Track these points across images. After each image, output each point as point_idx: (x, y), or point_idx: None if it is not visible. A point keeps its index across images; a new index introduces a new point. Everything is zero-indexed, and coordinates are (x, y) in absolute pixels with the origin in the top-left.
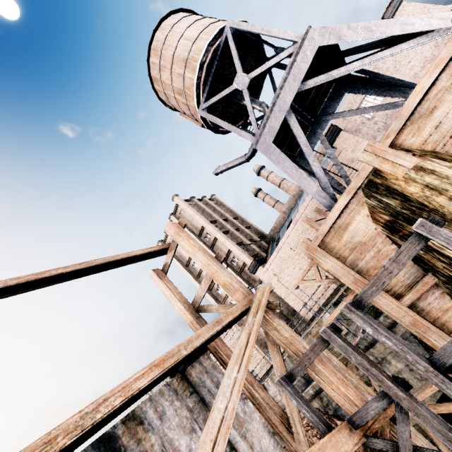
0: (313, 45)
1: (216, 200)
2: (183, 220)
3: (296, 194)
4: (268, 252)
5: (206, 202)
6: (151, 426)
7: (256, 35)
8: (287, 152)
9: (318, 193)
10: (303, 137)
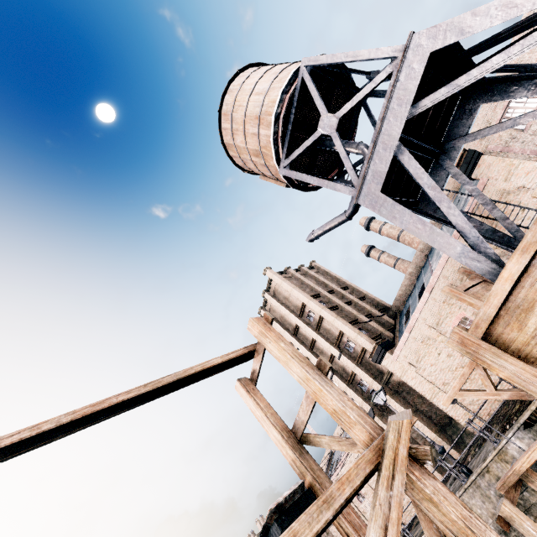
0: (422, 53)
1: (317, 268)
2: (269, 313)
3: (424, 248)
4: (395, 331)
5: (305, 272)
6: None
7: (339, 66)
8: (404, 199)
9: (466, 254)
10: (426, 177)
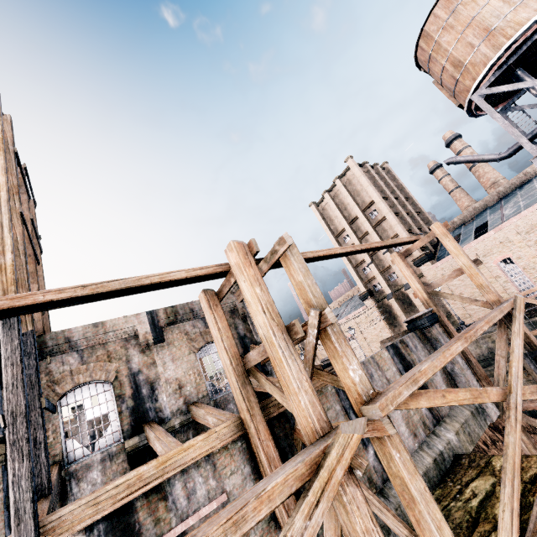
0: None
1: (387, 171)
2: (448, 223)
3: (502, 191)
4: (437, 248)
5: (378, 171)
6: (412, 350)
7: None
8: None
9: None
10: None
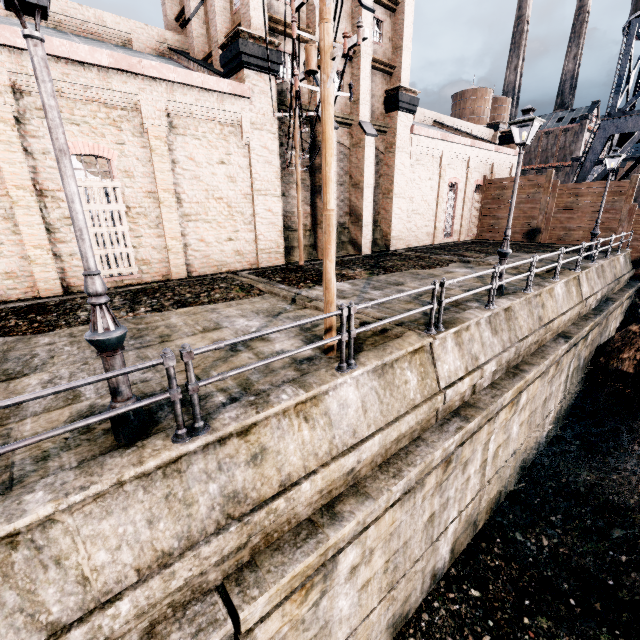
0: None
1: None
2: None
3: None
4: None
5: None
6: None
7: None
8: None
9: None
10: None
